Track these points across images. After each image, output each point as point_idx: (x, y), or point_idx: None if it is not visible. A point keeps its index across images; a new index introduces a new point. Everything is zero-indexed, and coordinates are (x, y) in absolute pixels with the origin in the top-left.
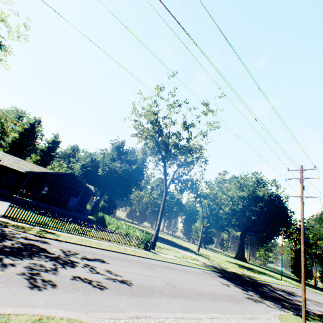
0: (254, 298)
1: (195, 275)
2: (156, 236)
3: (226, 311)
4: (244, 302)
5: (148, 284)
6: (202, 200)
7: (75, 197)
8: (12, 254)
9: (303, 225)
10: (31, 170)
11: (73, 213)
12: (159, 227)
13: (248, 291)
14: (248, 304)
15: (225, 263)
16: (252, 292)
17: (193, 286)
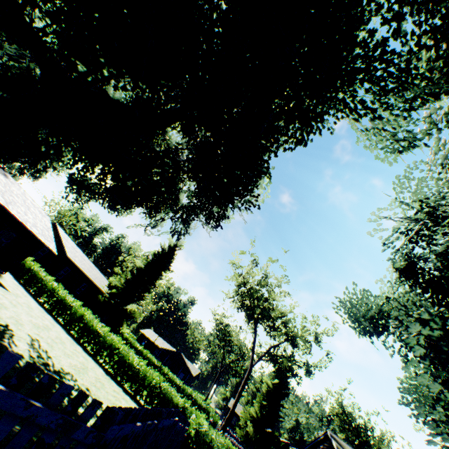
0: None
1: None
2: None
3: None
4: None
5: None
6: None
7: None
8: None
9: None
10: None
11: None
12: None
13: None
14: None
15: None
16: None
17: None
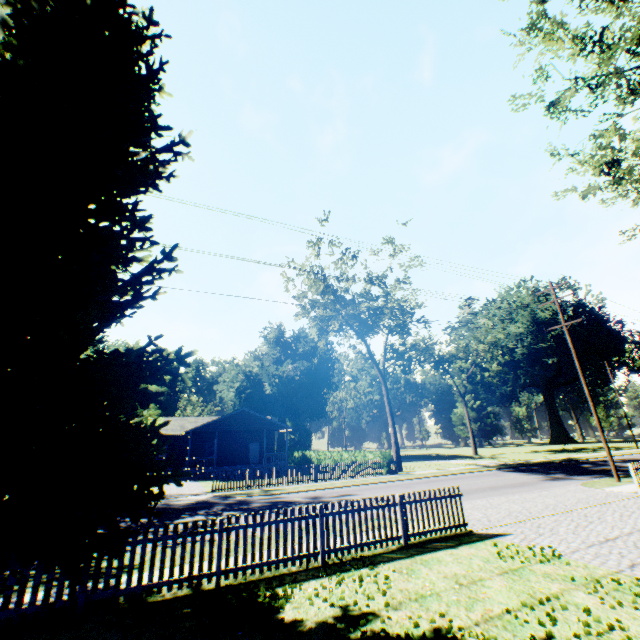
0: (557, 478)
1: (470, 479)
2: (397, 452)
3: (507, 493)
4: (537, 484)
5: (411, 496)
6: (448, 366)
7: (255, 442)
8: (274, 508)
9: (577, 362)
10: (182, 428)
11: (267, 464)
12: (396, 437)
13: (551, 475)
14: (542, 484)
15: (527, 455)
16: (558, 474)
17: (466, 487)
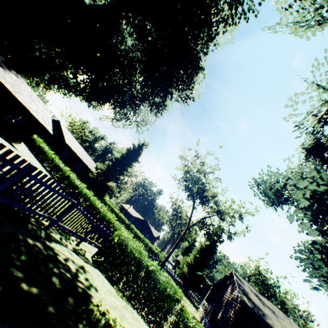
0: None
1: None
2: None
3: None
4: None
5: None
6: None
7: None
8: None
9: None
10: None
11: None
12: None
13: None
14: None
15: None
16: None
17: None
